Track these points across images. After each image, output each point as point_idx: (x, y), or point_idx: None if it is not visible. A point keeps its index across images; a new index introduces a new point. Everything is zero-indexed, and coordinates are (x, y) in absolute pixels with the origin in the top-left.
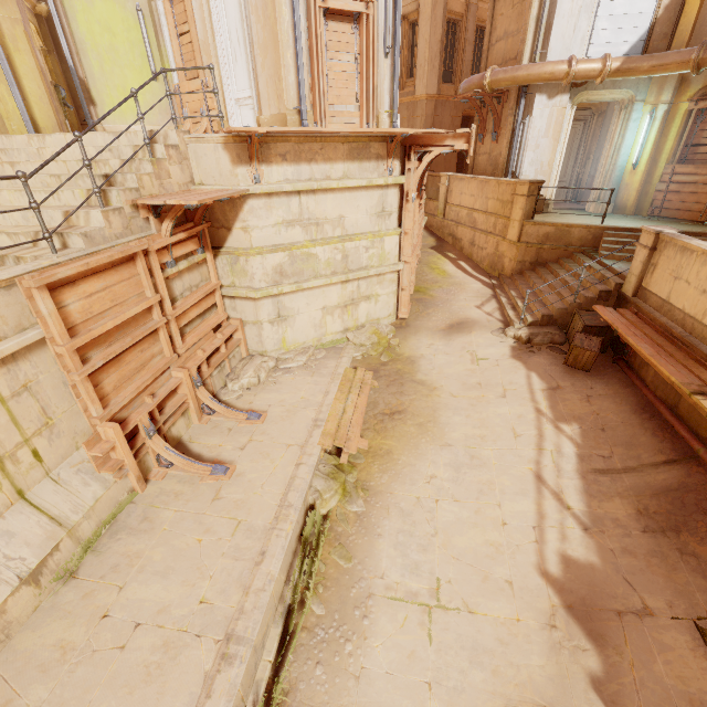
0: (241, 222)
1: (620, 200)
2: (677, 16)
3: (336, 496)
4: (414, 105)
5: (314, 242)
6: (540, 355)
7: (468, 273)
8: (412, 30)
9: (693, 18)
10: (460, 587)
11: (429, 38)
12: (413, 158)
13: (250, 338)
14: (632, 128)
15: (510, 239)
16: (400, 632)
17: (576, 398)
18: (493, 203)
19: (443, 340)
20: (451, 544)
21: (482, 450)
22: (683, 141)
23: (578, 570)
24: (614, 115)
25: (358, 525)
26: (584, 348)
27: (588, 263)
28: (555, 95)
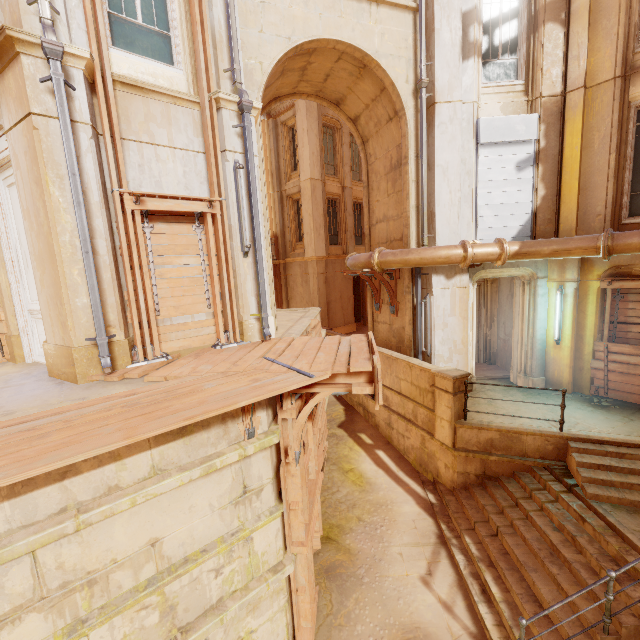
0: None
1: (551, 375)
2: (556, 204)
3: None
4: (306, 264)
5: (77, 632)
6: None
7: (393, 474)
8: (297, 206)
9: (574, 207)
10: None
11: (312, 212)
12: (289, 402)
13: None
14: (542, 302)
15: (441, 440)
16: None
17: None
18: (407, 386)
19: None
20: None
21: None
22: (607, 319)
23: None
24: (517, 288)
25: None
26: None
27: (615, 571)
28: (453, 275)
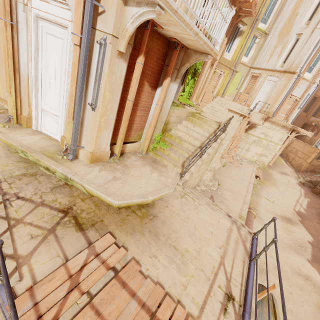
0: (254, 129)
1: None
2: None
3: (256, 182)
4: None
5: (264, 139)
6: (305, 187)
7: (289, 165)
8: None
9: None
10: (277, 203)
11: None
12: (295, 132)
13: (238, 151)
14: None
15: (307, 161)
16: (266, 201)
17: (311, 196)
18: (306, 151)
19: (279, 174)
20: (276, 199)
21: (285, 193)
22: None
23: (301, 212)
24: None
25: (259, 188)
26: (318, 188)
27: None
28: None
